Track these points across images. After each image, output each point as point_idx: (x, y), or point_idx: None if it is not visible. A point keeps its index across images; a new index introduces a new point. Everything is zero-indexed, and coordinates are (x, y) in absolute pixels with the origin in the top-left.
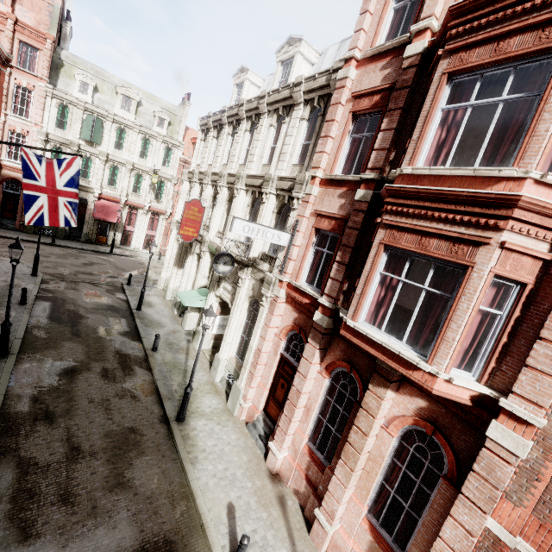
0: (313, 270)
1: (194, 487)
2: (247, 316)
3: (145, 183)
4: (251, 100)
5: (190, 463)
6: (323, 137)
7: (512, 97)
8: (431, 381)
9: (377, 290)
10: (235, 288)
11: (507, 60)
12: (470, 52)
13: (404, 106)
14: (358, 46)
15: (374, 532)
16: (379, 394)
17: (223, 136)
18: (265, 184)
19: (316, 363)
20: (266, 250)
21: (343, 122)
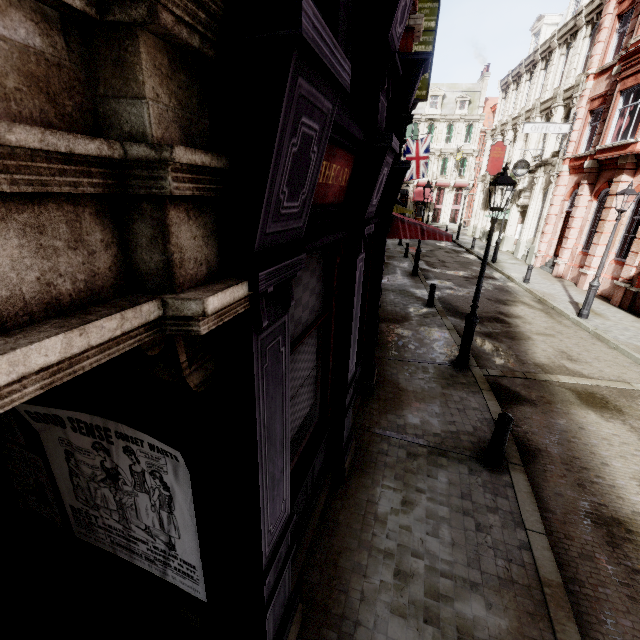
0: (589, 142)
1: (503, 271)
2: (542, 205)
3: (450, 164)
4: (544, 43)
5: (500, 268)
6: (595, 44)
7: None
8: (635, 147)
9: (618, 122)
10: (532, 189)
11: None
12: None
13: None
14: None
15: (617, 262)
16: (617, 180)
17: (521, 85)
18: (553, 101)
19: (587, 195)
20: (556, 150)
21: (611, 25)
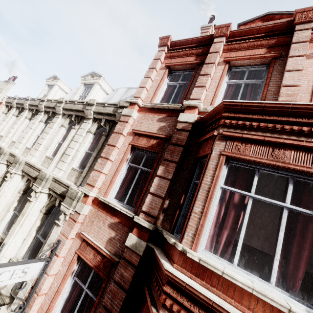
0: (66, 310)
1: None
2: None
3: None
4: (51, 100)
5: None
6: (103, 157)
7: (299, 209)
8: None
9: None
10: None
11: (285, 168)
12: (246, 145)
13: (179, 161)
14: (141, 97)
15: None
16: None
17: (21, 118)
18: (37, 181)
19: None
20: (21, 256)
21: (123, 149)
